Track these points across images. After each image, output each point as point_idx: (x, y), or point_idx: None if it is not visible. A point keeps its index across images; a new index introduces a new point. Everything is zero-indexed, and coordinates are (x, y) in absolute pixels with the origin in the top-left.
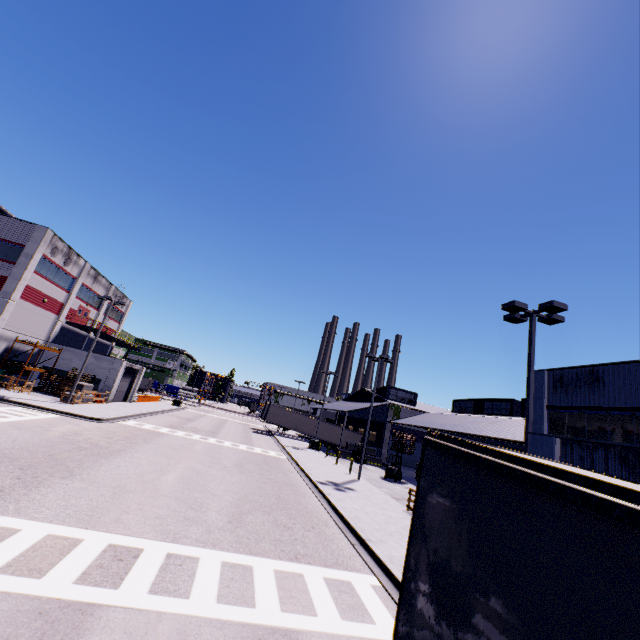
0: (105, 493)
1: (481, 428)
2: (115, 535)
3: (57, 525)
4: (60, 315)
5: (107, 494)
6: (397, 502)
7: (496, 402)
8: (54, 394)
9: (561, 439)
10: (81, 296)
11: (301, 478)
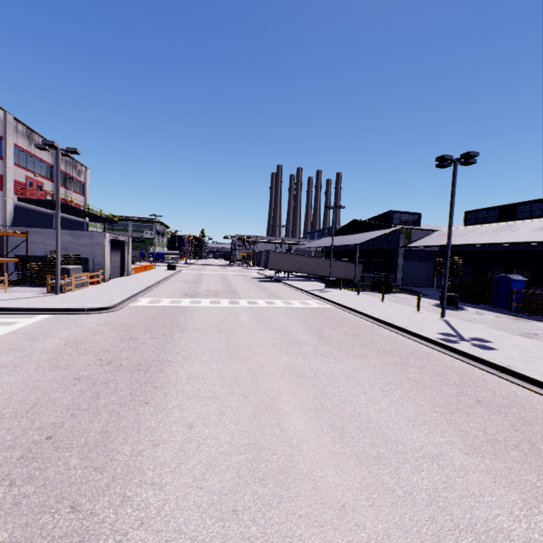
0: None
1: None
2: None
3: None
4: (5, 191)
5: None
6: None
7: (537, 203)
8: (40, 285)
9: None
10: (22, 164)
11: (401, 336)
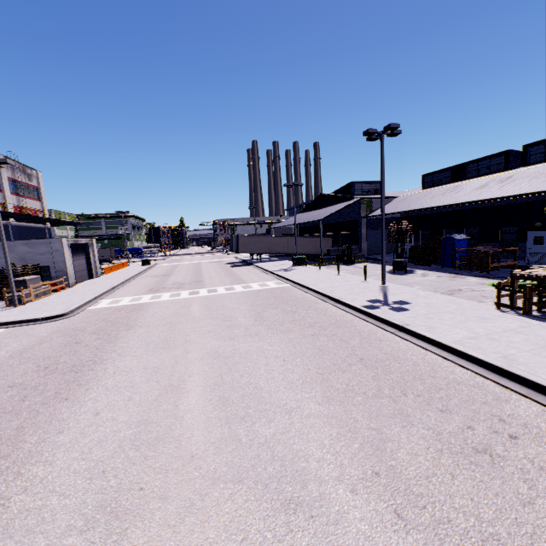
0: None
1: (499, 189)
2: None
3: None
4: None
5: None
6: (466, 300)
7: (483, 161)
8: (2, 298)
9: None
10: None
11: (335, 307)
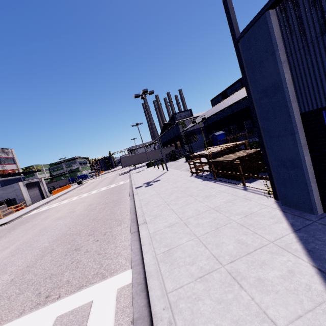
0: None
1: (226, 104)
2: None
3: None
4: None
5: None
6: (187, 172)
7: (232, 86)
8: None
9: (277, 7)
10: None
11: (129, 190)
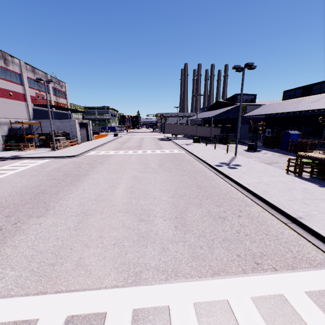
0: (70, 225)
1: (323, 103)
2: (74, 295)
3: (13, 298)
4: (27, 102)
5: (72, 225)
6: (273, 167)
7: (324, 83)
8: (49, 147)
9: None
10: (32, 86)
11: (201, 164)
